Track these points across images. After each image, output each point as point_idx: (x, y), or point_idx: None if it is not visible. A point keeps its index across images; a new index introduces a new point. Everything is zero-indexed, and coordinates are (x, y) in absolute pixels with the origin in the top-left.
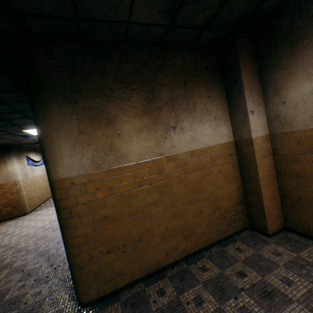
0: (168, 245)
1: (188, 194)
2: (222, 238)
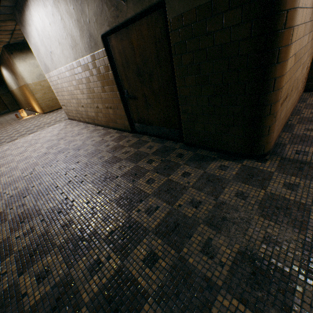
0: (292, 100)
1: (309, 46)
2: (299, 98)
